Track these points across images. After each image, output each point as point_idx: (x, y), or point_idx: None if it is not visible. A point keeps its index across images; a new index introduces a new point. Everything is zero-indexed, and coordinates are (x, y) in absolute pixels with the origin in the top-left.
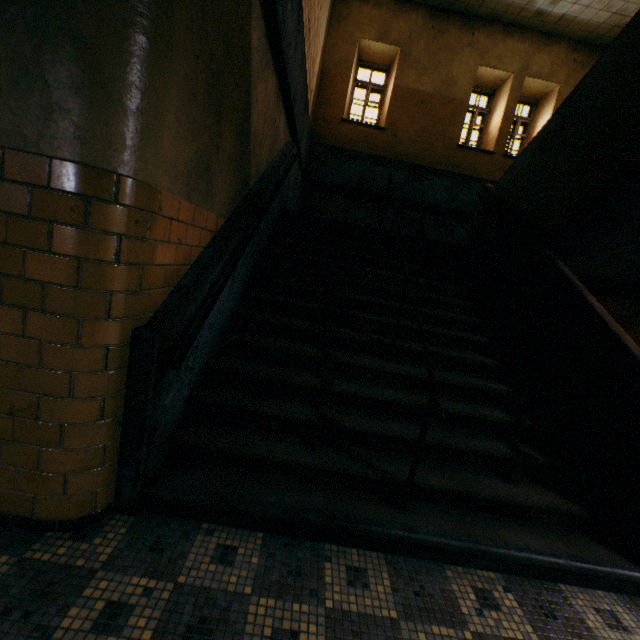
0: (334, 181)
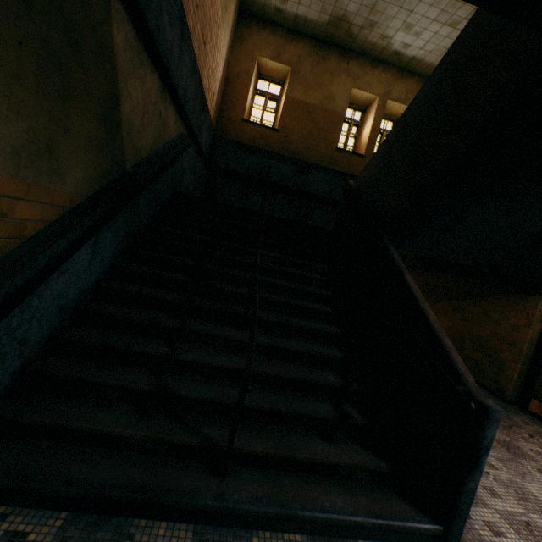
0: (234, 169)
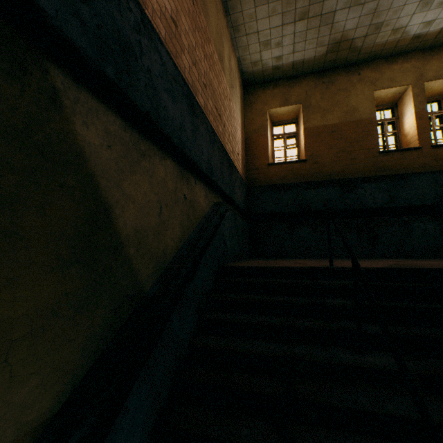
0: (273, 211)
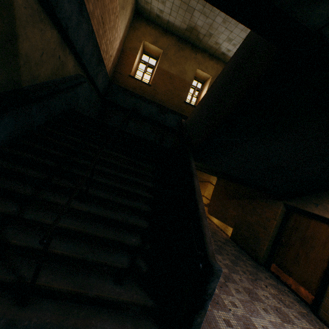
0: (120, 104)
